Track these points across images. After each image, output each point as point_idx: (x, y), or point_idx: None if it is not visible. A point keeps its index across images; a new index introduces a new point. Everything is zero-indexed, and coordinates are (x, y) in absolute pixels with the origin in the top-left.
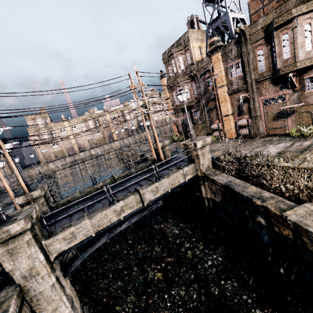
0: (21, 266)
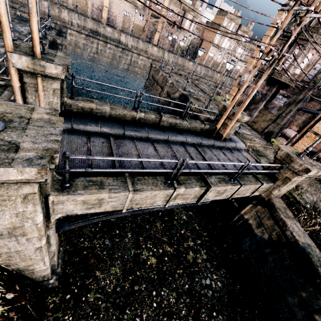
0: None
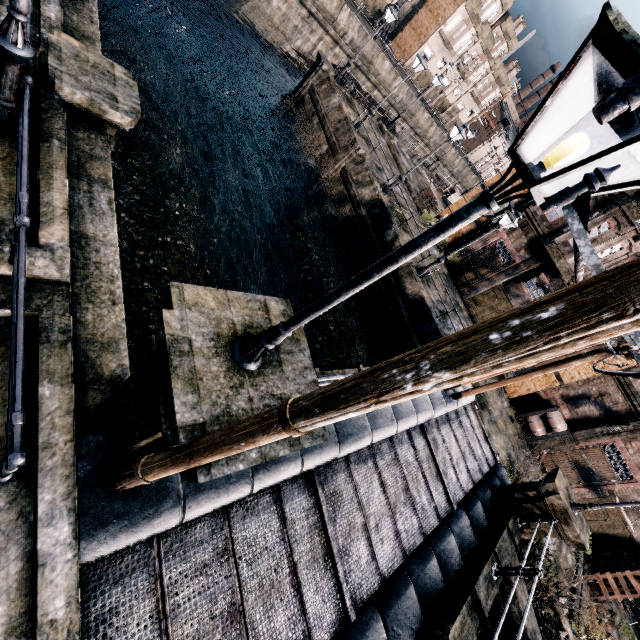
0: None
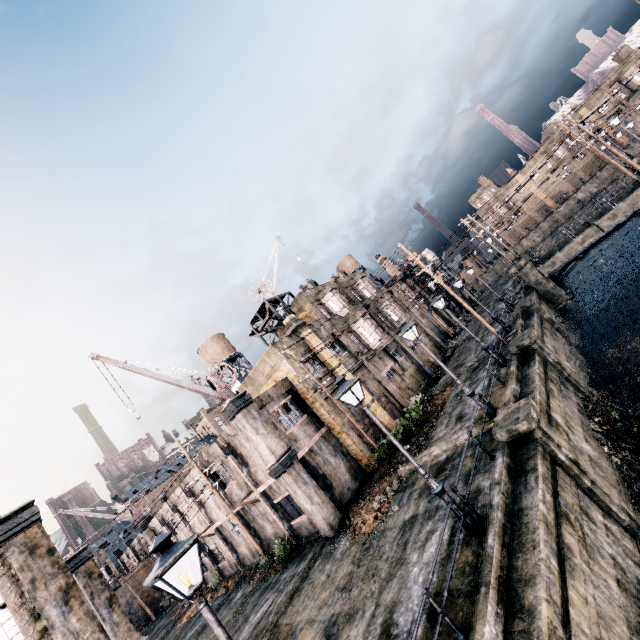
0: (532, 280)
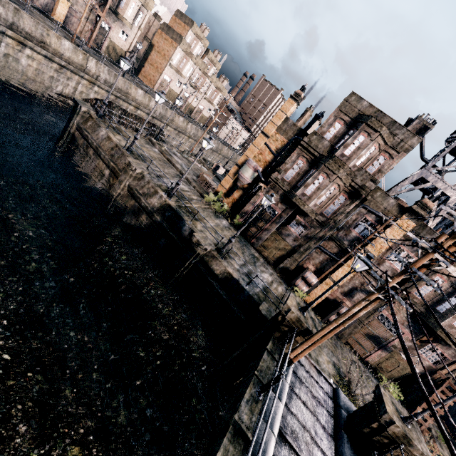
0: None
